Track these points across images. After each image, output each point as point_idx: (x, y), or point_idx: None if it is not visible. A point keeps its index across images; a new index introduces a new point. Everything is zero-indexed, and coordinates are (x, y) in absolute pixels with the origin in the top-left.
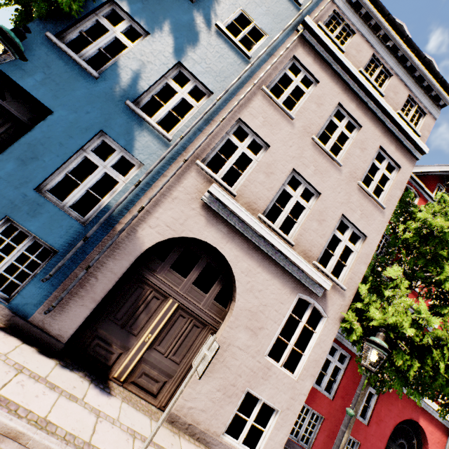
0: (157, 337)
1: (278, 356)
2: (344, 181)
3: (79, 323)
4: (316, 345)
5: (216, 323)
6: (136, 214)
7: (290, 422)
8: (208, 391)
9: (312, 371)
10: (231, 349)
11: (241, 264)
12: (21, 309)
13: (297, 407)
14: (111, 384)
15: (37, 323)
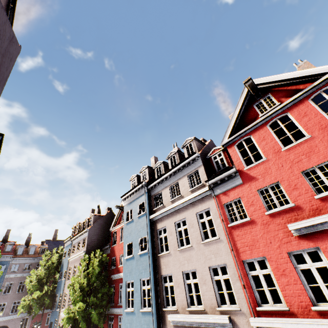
0: None
1: None
2: None
3: None
4: None
5: None
6: None
7: None
8: None
9: None
10: None
11: None
12: None
13: None
14: None
15: None
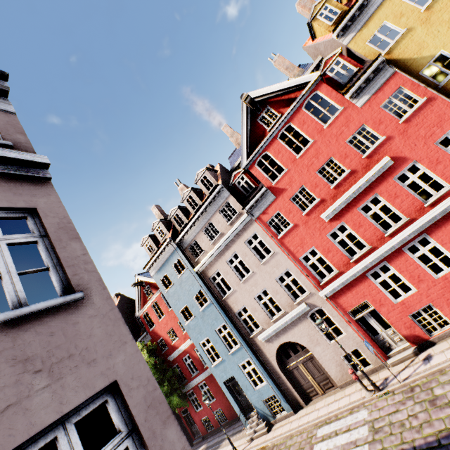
0: None
1: None
2: None
3: None
4: None
5: None
6: None
7: None
8: None
9: None
10: None
11: None
12: None
13: None
14: None
15: None
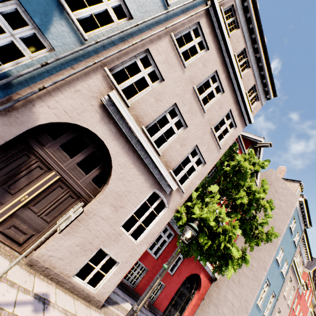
0: (34, 199)
1: (130, 228)
2: (204, 123)
3: None
4: (156, 224)
5: (89, 197)
6: (36, 90)
7: (125, 271)
8: (68, 245)
9: (149, 240)
10: (96, 218)
11: (120, 159)
12: None
13: (132, 262)
14: None
15: None
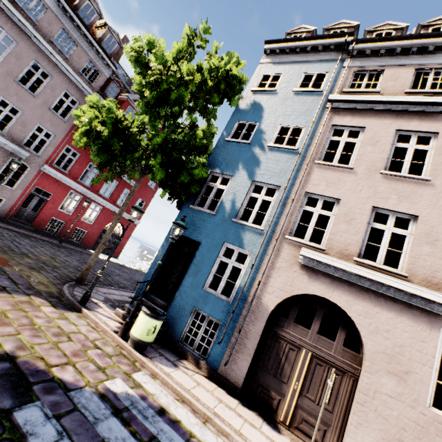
0: (303, 384)
1: None
2: None
3: (245, 372)
4: None
5: (353, 369)
6: (257, 287)
7: None
8: None
9: None
10: (380, 397)
11: (355, 308)
12: (212, 364)
13: None
14: (279, 426)
15: (222, 373)
